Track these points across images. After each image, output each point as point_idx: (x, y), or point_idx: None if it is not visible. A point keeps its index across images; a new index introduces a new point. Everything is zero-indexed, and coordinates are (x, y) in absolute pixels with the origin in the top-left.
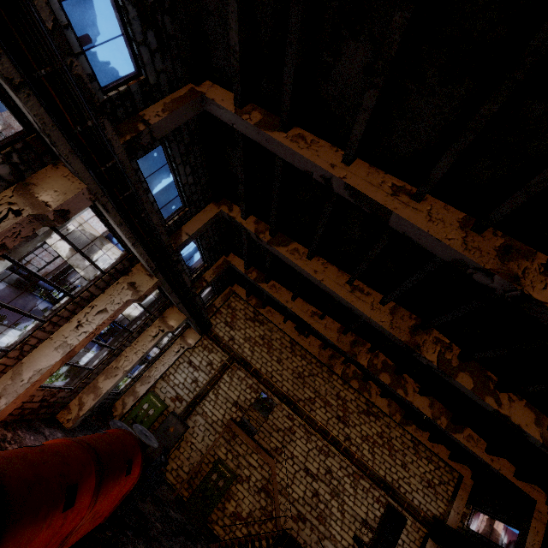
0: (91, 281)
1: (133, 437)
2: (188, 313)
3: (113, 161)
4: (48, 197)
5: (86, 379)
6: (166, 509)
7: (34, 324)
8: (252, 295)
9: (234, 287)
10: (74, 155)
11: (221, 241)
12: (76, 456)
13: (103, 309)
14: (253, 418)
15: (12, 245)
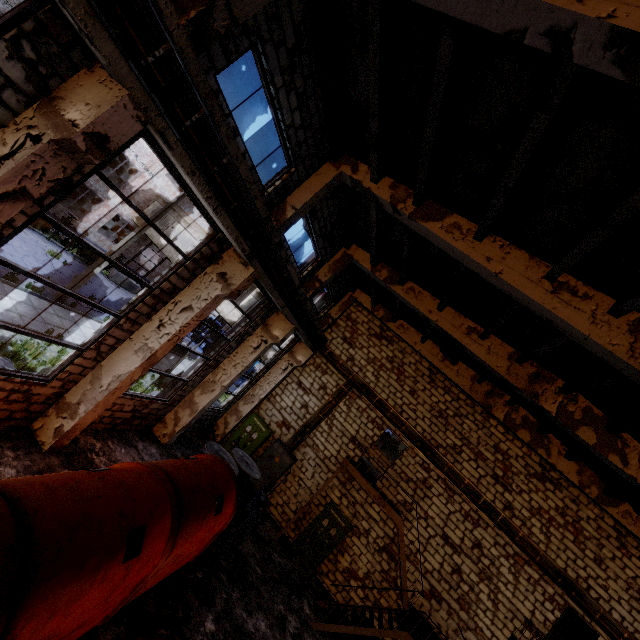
0: (171, 268)
1: (226, 468)
2: (297, 322)
3: (165, 46)
4: (76, 113)
5: (181, 392)
6: (268, 550)
7: (110, 319)
8: (378, 305)
9: (355, 293)
10: (97, 22)
11: (340, 226)
12: (147, 489)
13: (187, 306)
14: (374, 457)
15: (37, 192)
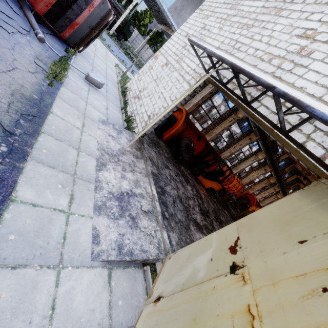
0: None
1: None
2: None
3: None
4: None
5: None
6: None
7: None
8: None
9: None
10: None
11: None
12: None
13: None
14: None
15: None
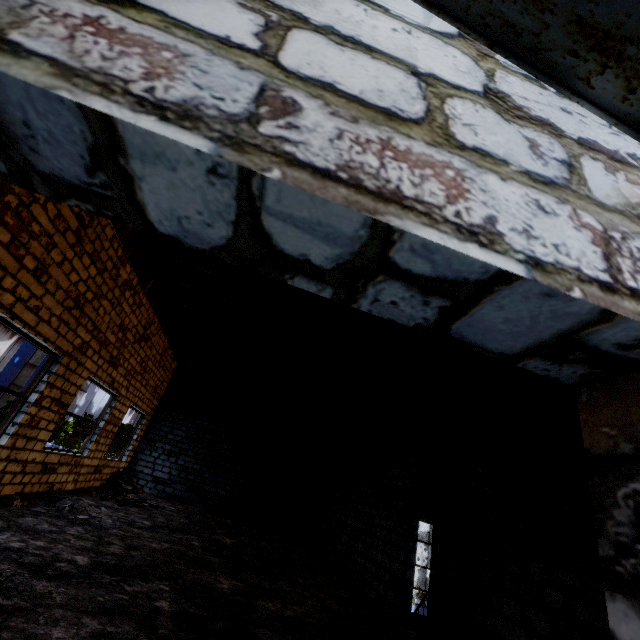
0: None
1: None
2: None
3: None
4: None
5: None
6: None
7: None
8: None
9: None
10: None
11: None
12: None
13: None
14: None
15: None
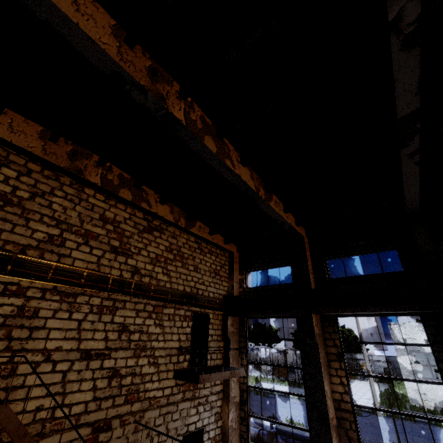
0: None
1: None
2: None
3: None
4: None
5: None
6: None
7: None
8: None
9: None
10: None
11: None
12: None
13: None
14: None
15: None
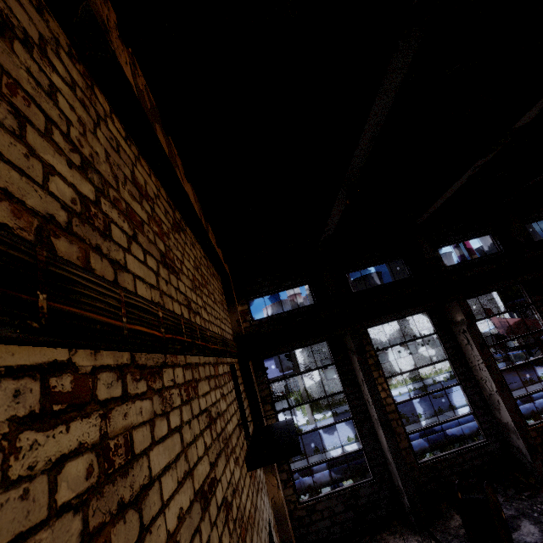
0: None
1: None
2: None
3: None
4: None
5: None
6: None
7: None
8: None
9: None
10: None
11: None
12: None
13: None
14: None
15: None
